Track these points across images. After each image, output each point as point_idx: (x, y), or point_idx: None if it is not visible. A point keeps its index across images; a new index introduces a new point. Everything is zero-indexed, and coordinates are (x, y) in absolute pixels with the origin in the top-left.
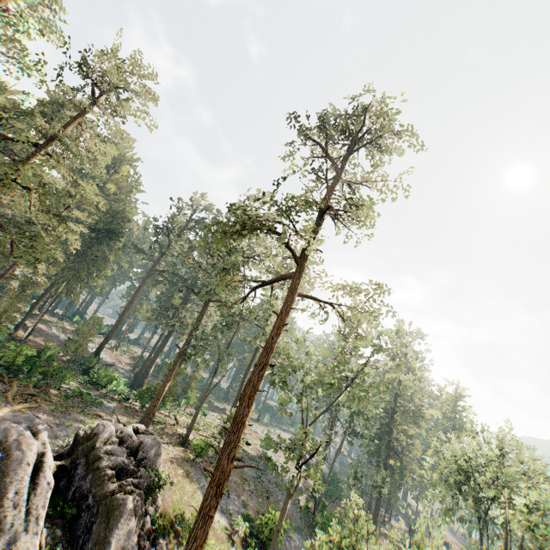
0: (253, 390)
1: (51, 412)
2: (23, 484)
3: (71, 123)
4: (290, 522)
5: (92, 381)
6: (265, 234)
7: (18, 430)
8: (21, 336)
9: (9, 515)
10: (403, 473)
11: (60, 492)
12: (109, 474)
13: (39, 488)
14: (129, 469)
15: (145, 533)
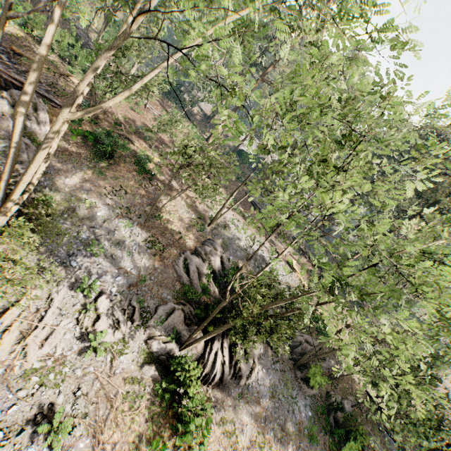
0: None
1: None
2: None
3: None
4: None
5: None
6: None
7: None
8: None
9: None
10: None
11: None
12: None
13: None
14: None
15: None
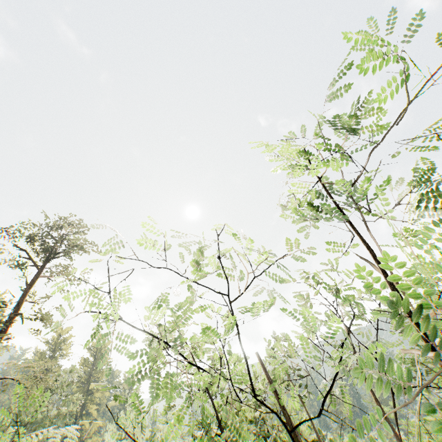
0: None
1: None
2: None
3: None
4: None
5: None
6: None
7: None
8: None
9: None
10: None
11: None
12: None
13: None
14: None
15: None
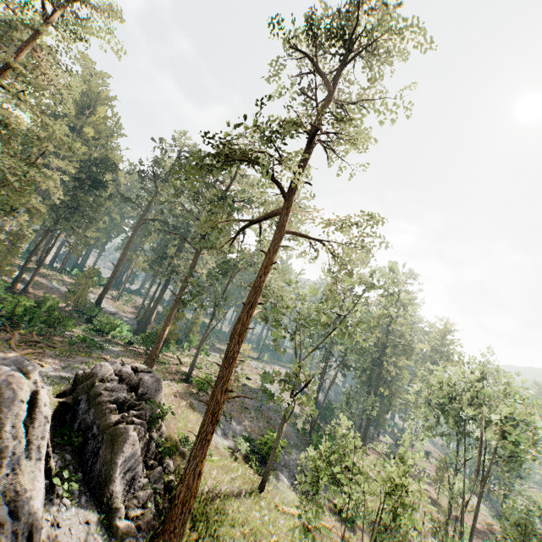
0: (243, 328)
1: (56, 356)
2: (19, 419)
3: (23, 46)
4: (286, 442)
5: (96, 329)
6: (249, 167)
7: (6, 372)
8: (21, 289)
9: (10, 445)
10: (392, 398)
11: (67, 425)
12: (110, 408)
13: (37, 422)
14: (130, 403)
15: (151, 455)
